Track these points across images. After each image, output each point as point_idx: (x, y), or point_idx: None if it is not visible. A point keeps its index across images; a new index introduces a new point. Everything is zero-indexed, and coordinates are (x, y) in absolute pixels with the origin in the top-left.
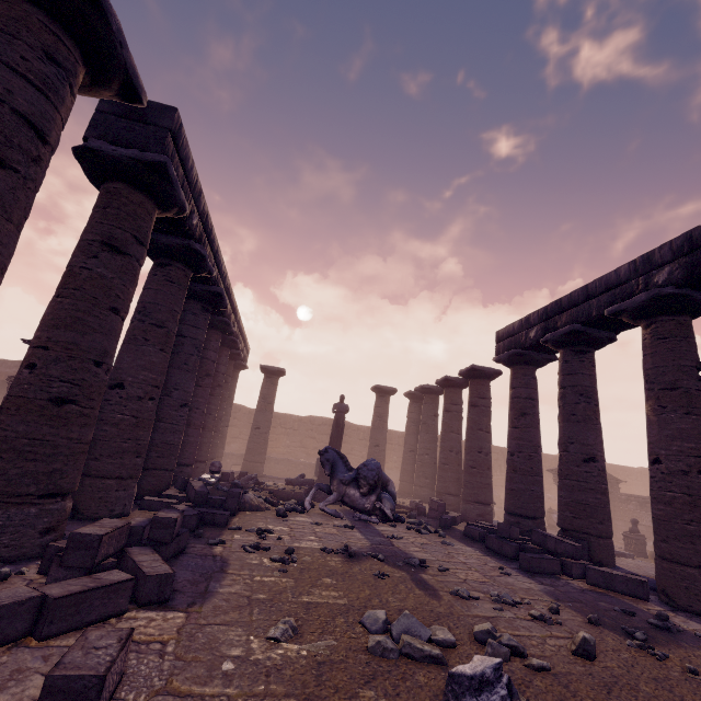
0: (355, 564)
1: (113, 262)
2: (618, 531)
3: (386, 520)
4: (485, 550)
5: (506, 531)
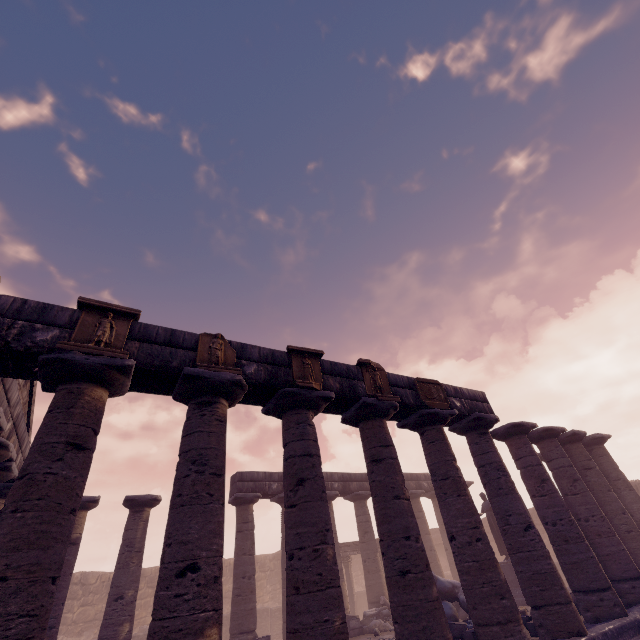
0: None
1: (239, 537)
2: None
3: None
4: None
5: None
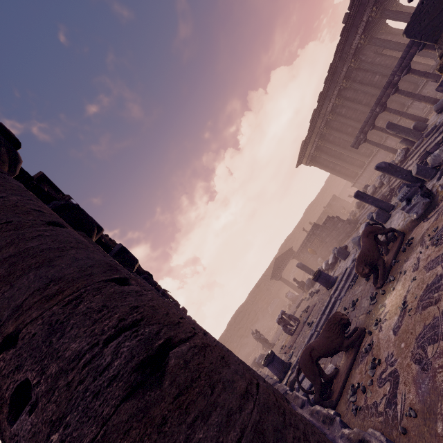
0: None
1: None
2: (312, 266)
3: None
4: None
5: None
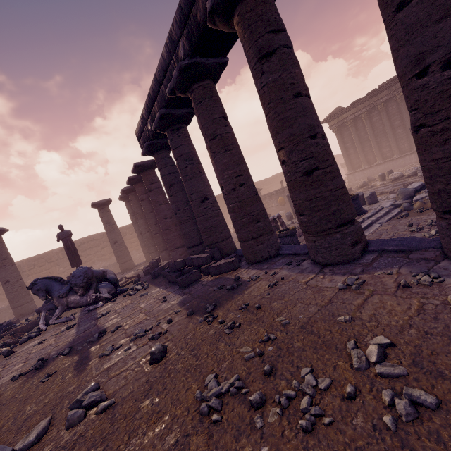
0: (33, 378)
1: None
2: None
3: (110, 299)
4: (168, 284)
5: (174, 267)
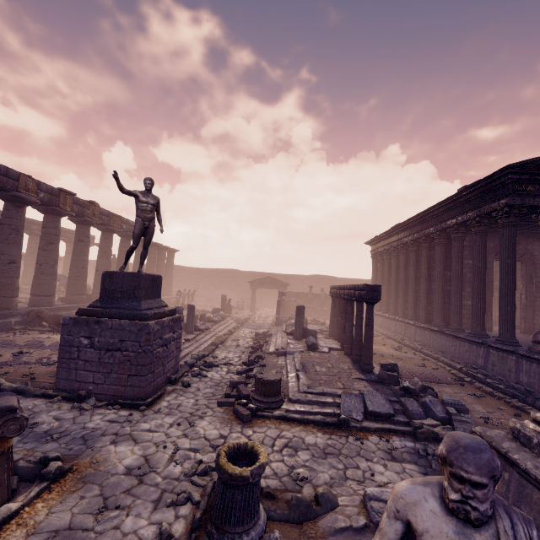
0: None
1: None
2: None
3: None
4: None
5: None
